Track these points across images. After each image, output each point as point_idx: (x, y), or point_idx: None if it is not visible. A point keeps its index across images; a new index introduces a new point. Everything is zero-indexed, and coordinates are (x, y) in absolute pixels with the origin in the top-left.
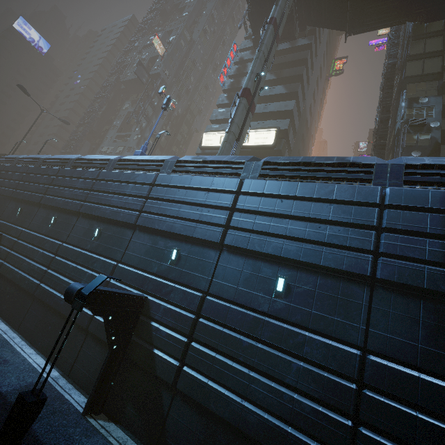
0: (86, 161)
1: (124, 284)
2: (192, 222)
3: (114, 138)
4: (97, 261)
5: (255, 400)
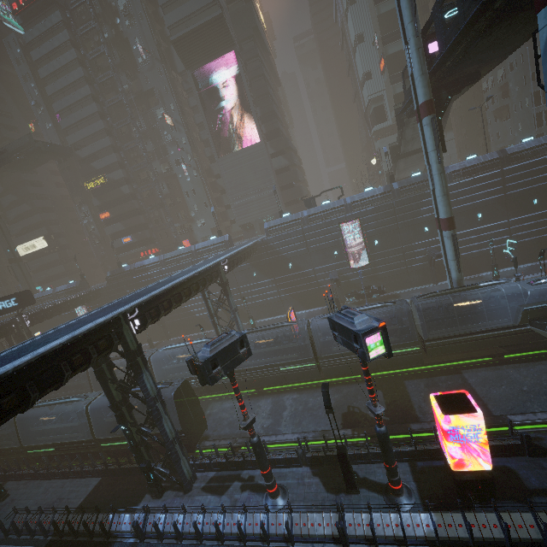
0: None
1: None
2: None
3: None
4: None
5: None
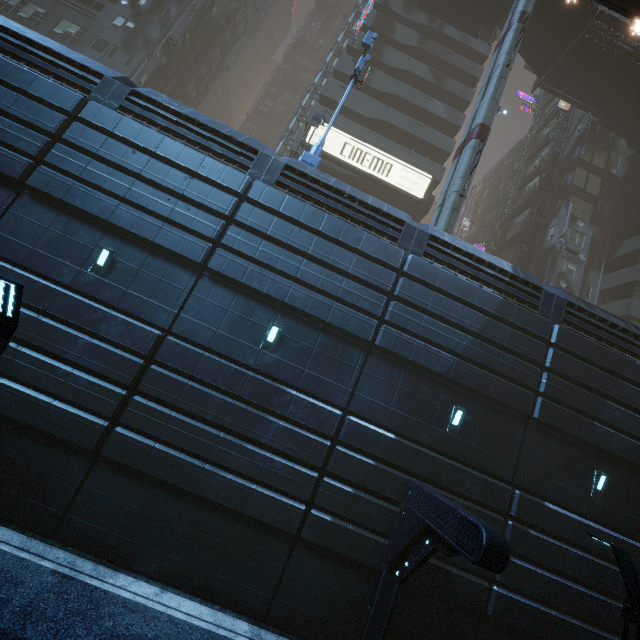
0: (175, 117)
1: (365, 455)
2: (480, 368)
3: None
4: (296, 401)
5: (585, 616)
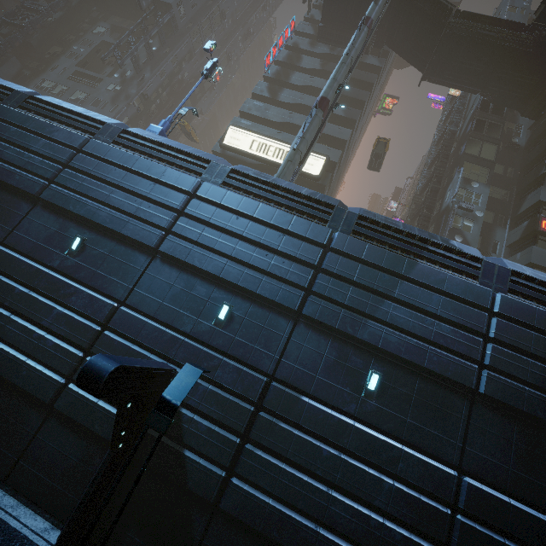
0: (53, 108)
1: (130, 341)
2: (255, 270)
3: (70, 73)
4: (78, 293)
5: (335, 527)
